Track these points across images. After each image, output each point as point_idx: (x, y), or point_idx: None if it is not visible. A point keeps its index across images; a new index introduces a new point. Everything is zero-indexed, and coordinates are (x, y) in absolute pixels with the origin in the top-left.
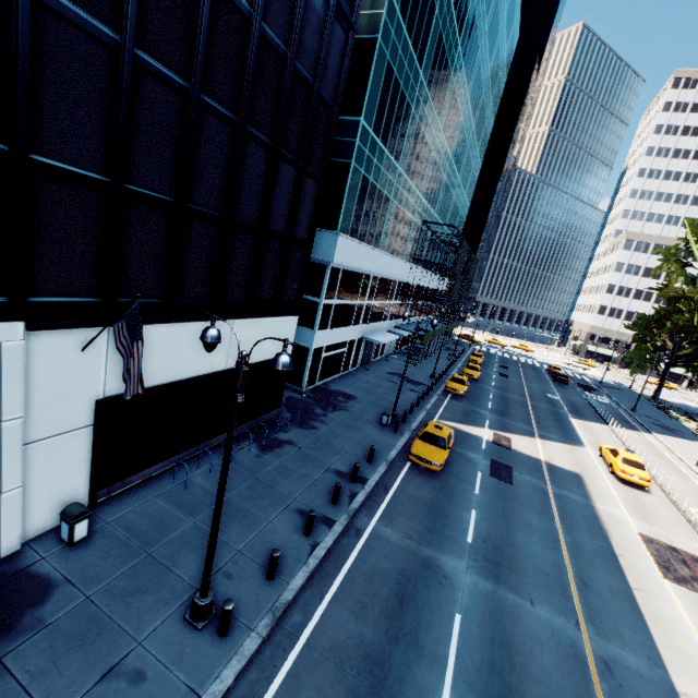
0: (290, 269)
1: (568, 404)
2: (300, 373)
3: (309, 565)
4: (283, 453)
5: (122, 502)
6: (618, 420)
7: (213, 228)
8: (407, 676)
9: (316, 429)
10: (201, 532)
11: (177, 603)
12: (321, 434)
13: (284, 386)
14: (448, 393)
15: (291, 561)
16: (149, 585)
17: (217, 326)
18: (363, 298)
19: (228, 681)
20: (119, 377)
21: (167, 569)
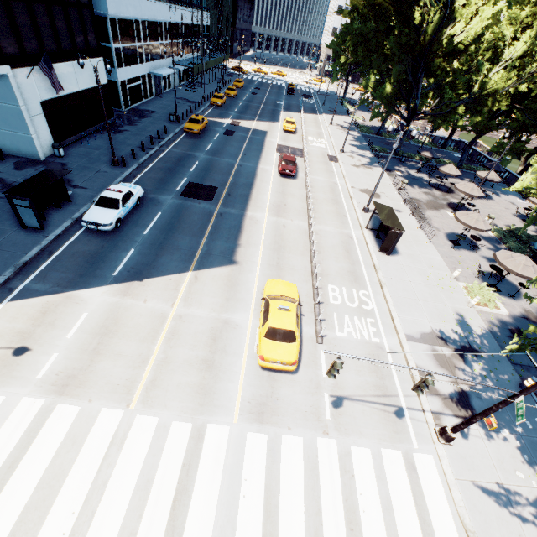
0: (87, 26)
1: (286, 105)
2: (118, 100)
3: (146, 156)
4: (124, 134)
5: (68, 149)
6: (310, 111)
7: (43, 7)
8: (181, 170)
9: (137, 125)
10: (104, 153)
11: (107, 164)
12: (140, 127)
13: (111, 104)
14: (213, 106)
15: (140, 156)
16: (96, 162)
17: (67, 66)
18: (140, 41)
19: (130, 171)
20: (43, 92)
21: (99, 160)
